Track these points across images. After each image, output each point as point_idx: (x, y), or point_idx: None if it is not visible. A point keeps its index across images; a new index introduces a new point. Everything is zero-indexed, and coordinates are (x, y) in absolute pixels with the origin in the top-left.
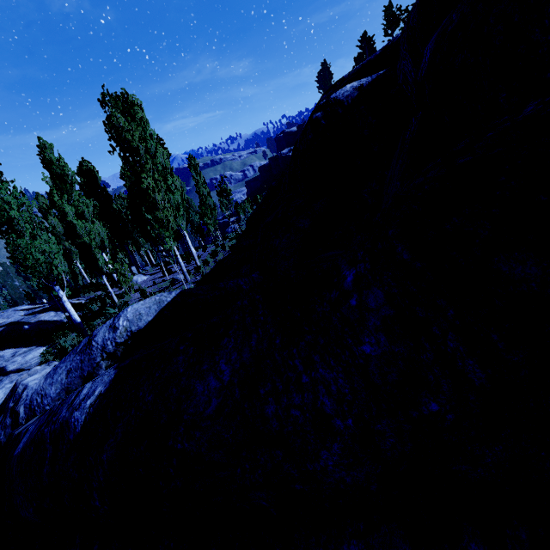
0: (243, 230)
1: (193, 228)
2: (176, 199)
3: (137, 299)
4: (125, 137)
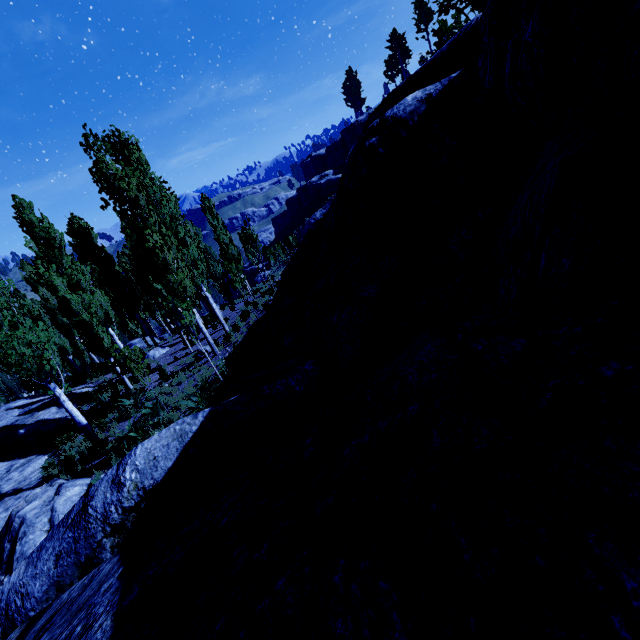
0: (277, 282)
1: (216, 281)
2: (192, 255)
3: (157, 382)
4: (120, 186)
